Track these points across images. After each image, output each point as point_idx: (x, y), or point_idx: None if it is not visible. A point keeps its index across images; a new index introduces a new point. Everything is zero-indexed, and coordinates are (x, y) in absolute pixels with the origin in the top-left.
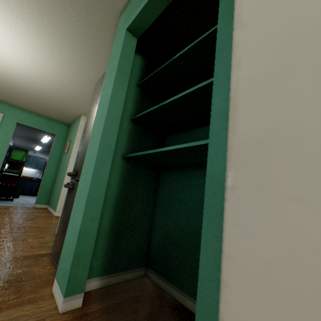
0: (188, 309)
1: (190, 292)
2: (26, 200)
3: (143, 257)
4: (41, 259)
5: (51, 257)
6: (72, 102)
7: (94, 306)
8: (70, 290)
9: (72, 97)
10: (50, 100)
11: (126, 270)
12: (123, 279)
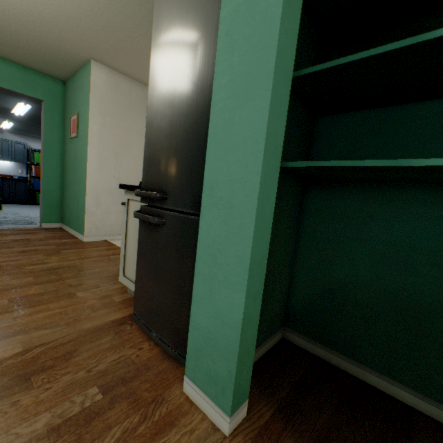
0: (375, 388)
1: (378, 368)
2: (16, 213)
3: (282, 316)
4: (124, 330)
5: (135, 324)
6: (72, 28)
7: (262, 410)
8: (235, 404)
9: (71, 15)
10: (21, 21)
11: (267, 339)
12: (263, 351)
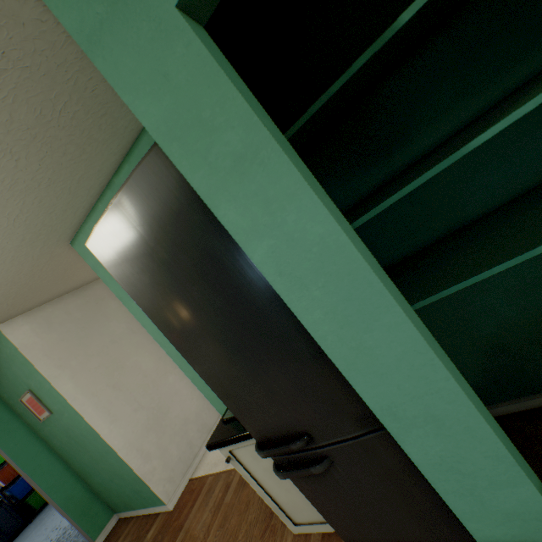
0: None
1: None
2: None
3: None
4: None
5: None
6: None
7: None
8: None
9: None
10: None
11: None
12: None
